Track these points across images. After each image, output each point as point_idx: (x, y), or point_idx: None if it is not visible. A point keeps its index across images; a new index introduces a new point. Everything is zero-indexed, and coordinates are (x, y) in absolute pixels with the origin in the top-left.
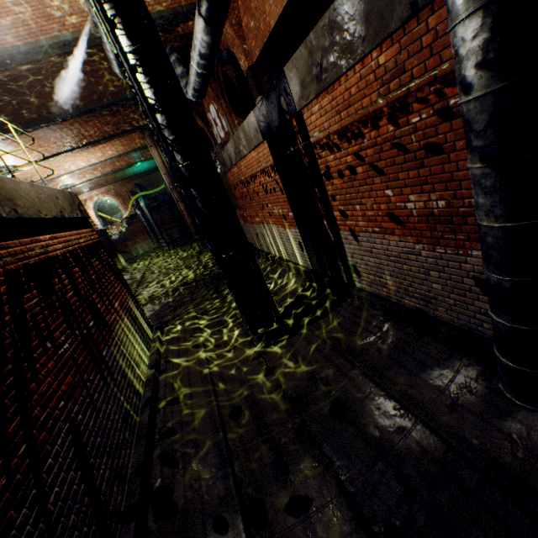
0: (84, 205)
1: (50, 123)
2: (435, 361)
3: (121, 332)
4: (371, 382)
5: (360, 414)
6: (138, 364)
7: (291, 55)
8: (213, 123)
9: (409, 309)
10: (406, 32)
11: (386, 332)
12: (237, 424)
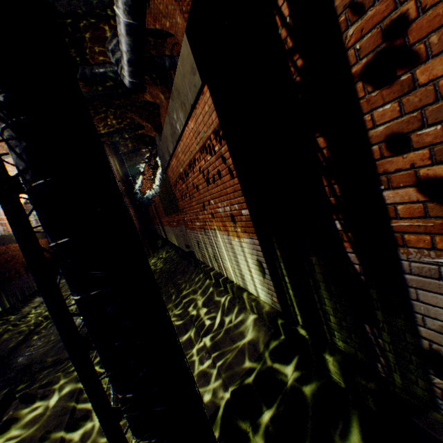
0: None
1: None
2: None
3: None
4: None
5: None
6: None
7: None
8: None
9: None
10: None
11: None
12: None
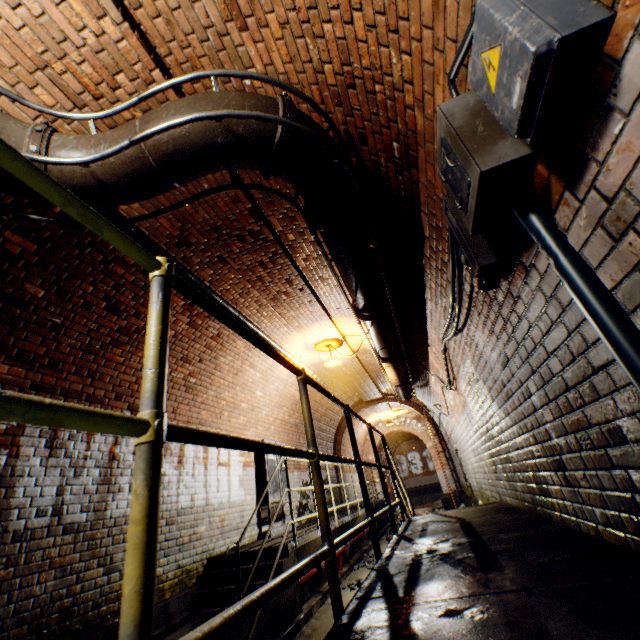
0: None
1: None
2: None
3: None
4: None
5: None
6: None
7: None
8: (403, 461)
9: None
10: None
11: None
12: None
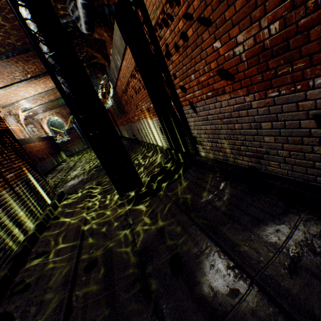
0: (40, 122)
1: None
2: (269, 216)
3: (6, 197)
4: (207, 238)
5: (195, 271)
6: (20, 223)
7: None
8: None
9: (242, 168)
10: None
11: (222, 190)
12: (88, 278)
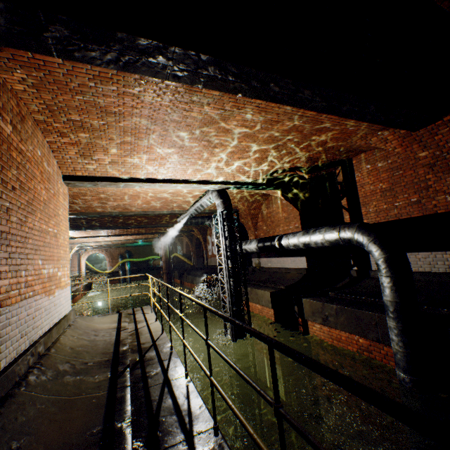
0: (81, 255)
1: (120, 228)
2: None
3: None
4: None
5: None
6: None
7: (286, 255)
8: (210, 242)
9: None
10: (373, 341)
11: None
12: None
